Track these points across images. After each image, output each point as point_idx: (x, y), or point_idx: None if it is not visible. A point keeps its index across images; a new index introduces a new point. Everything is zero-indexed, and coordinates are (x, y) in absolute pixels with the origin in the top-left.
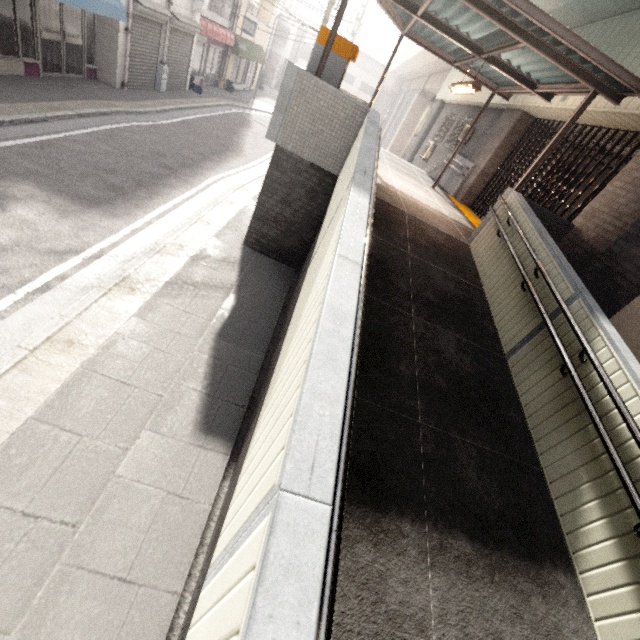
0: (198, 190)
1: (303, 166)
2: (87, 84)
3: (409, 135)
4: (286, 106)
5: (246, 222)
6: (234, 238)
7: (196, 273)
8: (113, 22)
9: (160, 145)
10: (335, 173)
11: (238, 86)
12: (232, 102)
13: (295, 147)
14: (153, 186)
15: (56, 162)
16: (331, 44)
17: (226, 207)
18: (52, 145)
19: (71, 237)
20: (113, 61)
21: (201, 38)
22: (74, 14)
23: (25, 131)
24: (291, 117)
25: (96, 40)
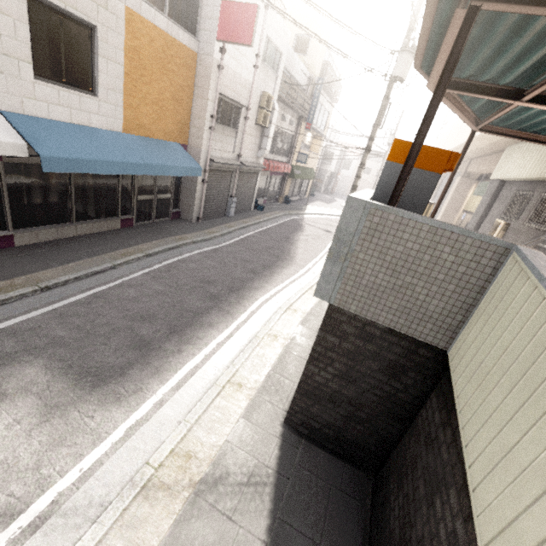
0: (239, 322)
1: (376, 330)
2: (170, 224)
3: (456, 211)
4: (345, 253)
5: (291, 369)
6: (272, 411)
7: (192, 541)
8: (194, 178)
9: (214, 270)
10: (439, 345)
11: (294, 198)
12: (288, 211)
13: (362, 307)
14: (188, 329)
15: (93, 319)
16: (414, 158)
17: (268, 346)
18: (103, 296)
19: (27, 470)
20: (192, 204)
21: (265, 173)
22: (165, 179)
23: (85, 285)
24: (354, 267)
25: (181, 192)
